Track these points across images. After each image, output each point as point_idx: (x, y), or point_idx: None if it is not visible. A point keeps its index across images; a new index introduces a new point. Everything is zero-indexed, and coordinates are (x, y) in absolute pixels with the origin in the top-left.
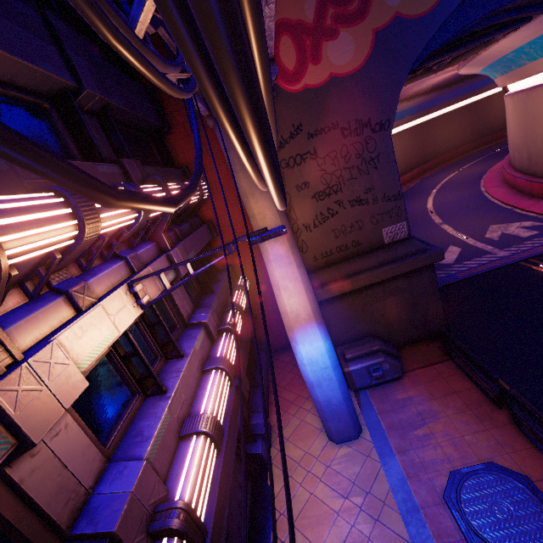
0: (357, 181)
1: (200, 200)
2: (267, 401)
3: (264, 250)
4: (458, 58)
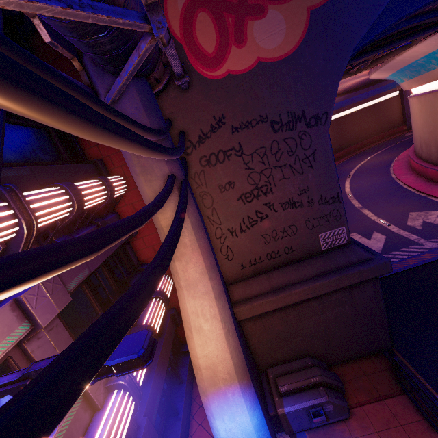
0: (290, 182)
1: (109, 199)
2: (187, 435)
3: (174, 272)
4: (376, 60)
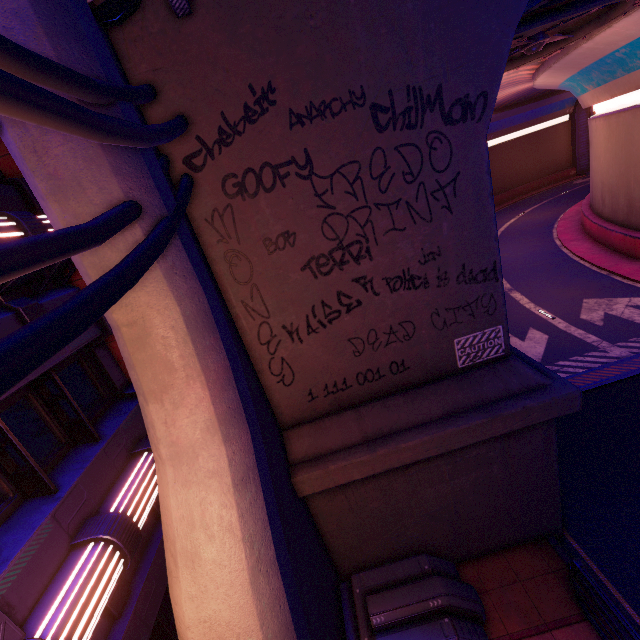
0: (406, 237)
1: None
2: None
3: (148, 424)
4: (554, 44)
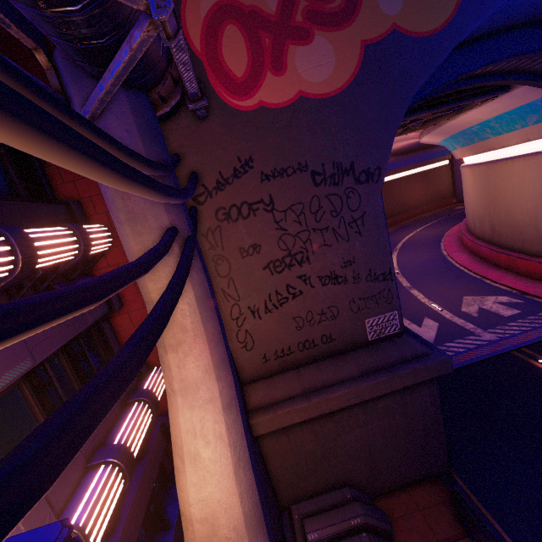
0: (332, 250)
1: (82, 257)
2: None
3: (165, 368)
4: (429, 121)
